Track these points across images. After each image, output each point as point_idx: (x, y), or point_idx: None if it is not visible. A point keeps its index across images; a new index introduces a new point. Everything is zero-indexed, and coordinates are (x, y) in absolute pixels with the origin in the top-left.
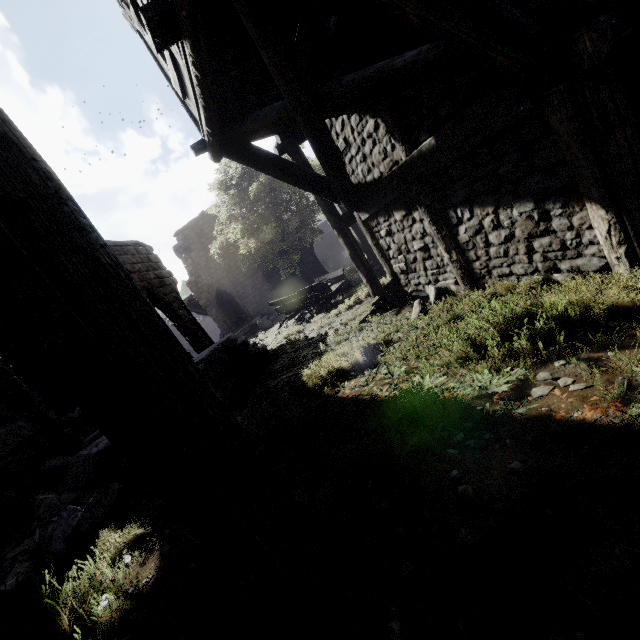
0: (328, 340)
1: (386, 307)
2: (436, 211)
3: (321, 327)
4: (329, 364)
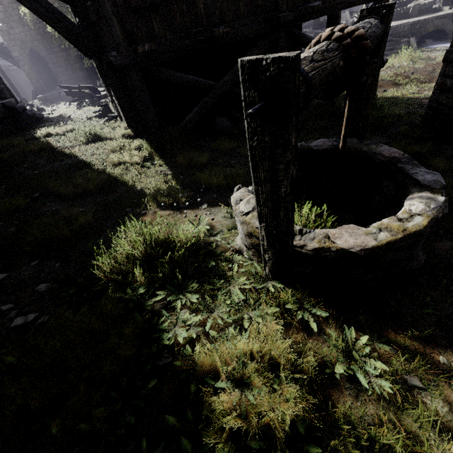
0: (67, 122)
1: (102, 116)
2: (106, 83)
3: (80, 114)
4: (47, 130)
